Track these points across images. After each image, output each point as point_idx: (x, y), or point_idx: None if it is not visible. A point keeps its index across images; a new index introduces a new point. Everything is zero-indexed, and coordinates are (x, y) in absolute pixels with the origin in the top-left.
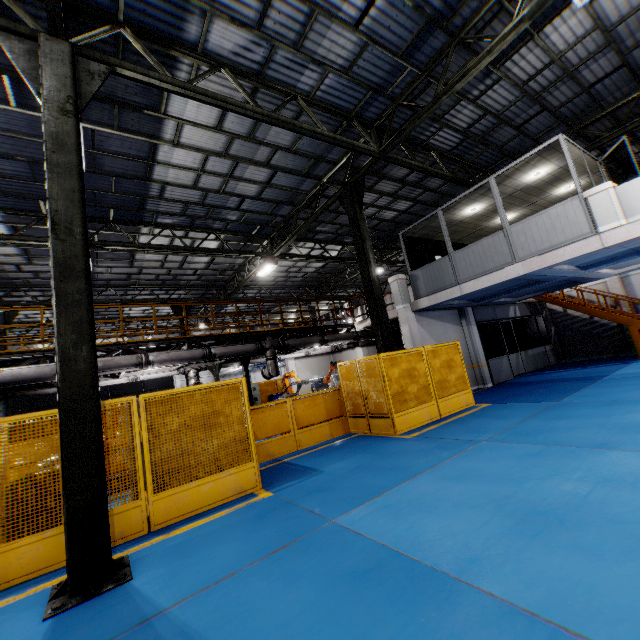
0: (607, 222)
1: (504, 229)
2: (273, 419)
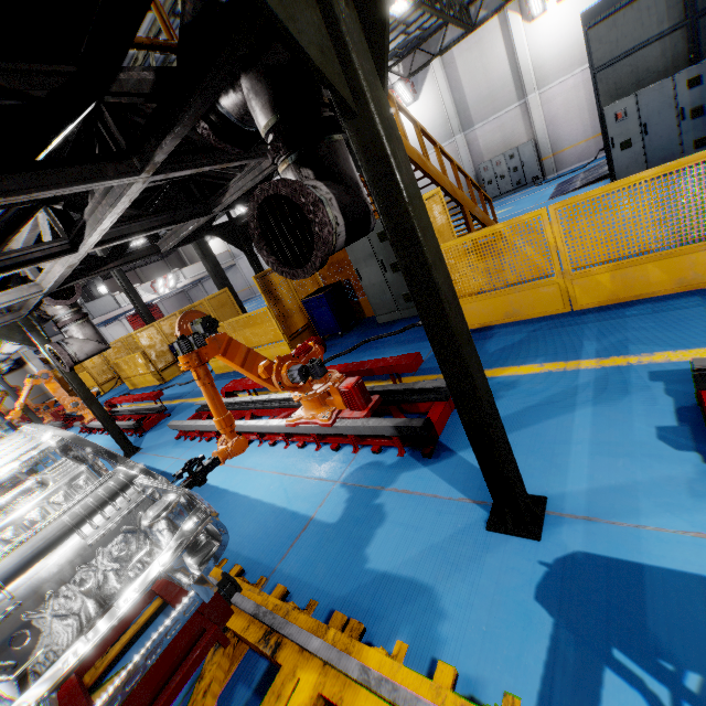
0: (124, 304)
1: (84, 305)
2: (86, 380)
